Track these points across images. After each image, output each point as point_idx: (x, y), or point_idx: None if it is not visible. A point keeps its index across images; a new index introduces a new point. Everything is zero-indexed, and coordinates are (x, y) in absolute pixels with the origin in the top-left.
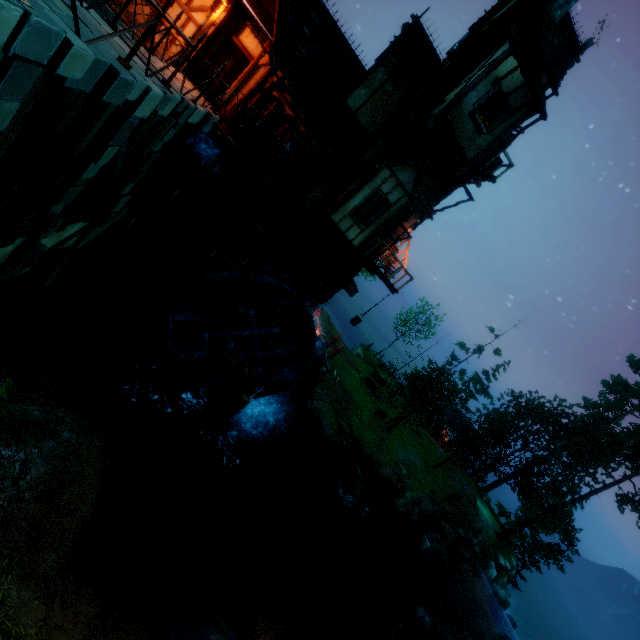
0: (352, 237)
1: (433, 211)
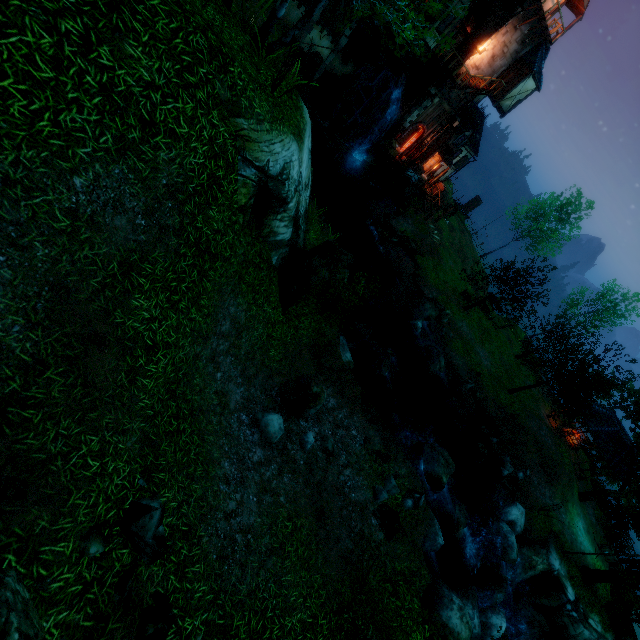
0: (432, 45)
1: (496, 29)
